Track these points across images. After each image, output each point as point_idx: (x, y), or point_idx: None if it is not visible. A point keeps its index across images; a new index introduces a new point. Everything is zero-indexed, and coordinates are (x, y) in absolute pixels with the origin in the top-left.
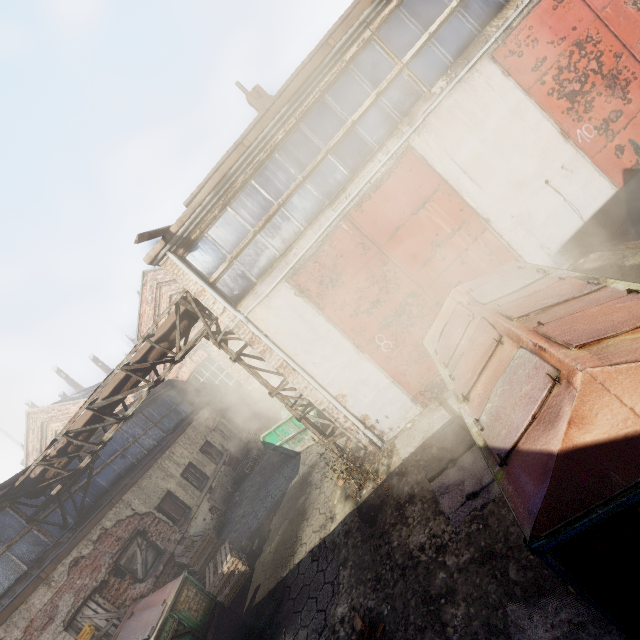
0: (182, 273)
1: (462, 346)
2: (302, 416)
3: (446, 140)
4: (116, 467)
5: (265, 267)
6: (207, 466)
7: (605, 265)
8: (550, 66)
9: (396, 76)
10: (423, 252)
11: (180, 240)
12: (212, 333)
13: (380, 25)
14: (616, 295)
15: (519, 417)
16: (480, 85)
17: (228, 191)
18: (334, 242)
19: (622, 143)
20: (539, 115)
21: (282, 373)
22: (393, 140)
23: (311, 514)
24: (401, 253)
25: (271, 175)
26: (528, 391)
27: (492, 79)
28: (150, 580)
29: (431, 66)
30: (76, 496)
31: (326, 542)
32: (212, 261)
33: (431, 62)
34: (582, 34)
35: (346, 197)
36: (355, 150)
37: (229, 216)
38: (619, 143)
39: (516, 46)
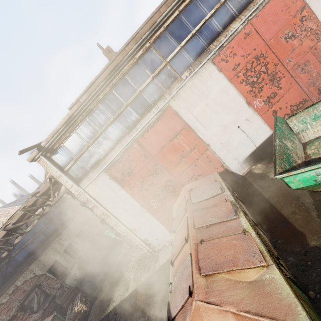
0: (49, 166)
1: (181, 224)
2: (117, 233)
3: (188, 103)
4: (28, 249)
5: (94, 163)
6: (79, 244)
7: (262, 173)
8: (242, 68)
9: (163, 67)
10: (175, 160)
11: (47, 149)
12: (70, 192)
13: (155, 40)
14: (239, 228)
15: (179, 301)
16: (206, 75)
17: (73, 124)
18: (129, 153)
19: (276, 109)
20: (236, 93)
21: (103, 217)
22: (161, 102)
23: (120, 283)
24: (164, 160)
25: (97, 116)
26: (184, 288)
27: (212, 73)
28: (40, 311)
29: (181, 63)
30: (3, 268)
31: (122, 304)
32: (66, 160)
33: (182, 61)
34: (258, 52)
35: (136, 130)
36: (141, 105)
37: (74, 137)
38: (275, 109)
39: (225, 56)
